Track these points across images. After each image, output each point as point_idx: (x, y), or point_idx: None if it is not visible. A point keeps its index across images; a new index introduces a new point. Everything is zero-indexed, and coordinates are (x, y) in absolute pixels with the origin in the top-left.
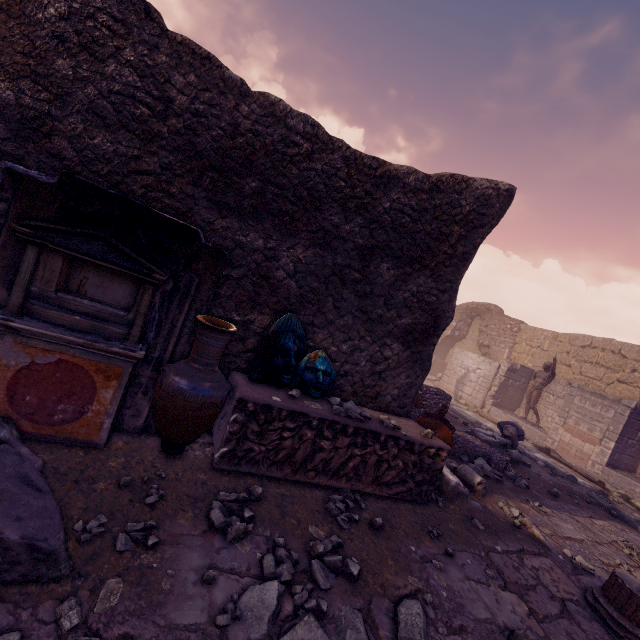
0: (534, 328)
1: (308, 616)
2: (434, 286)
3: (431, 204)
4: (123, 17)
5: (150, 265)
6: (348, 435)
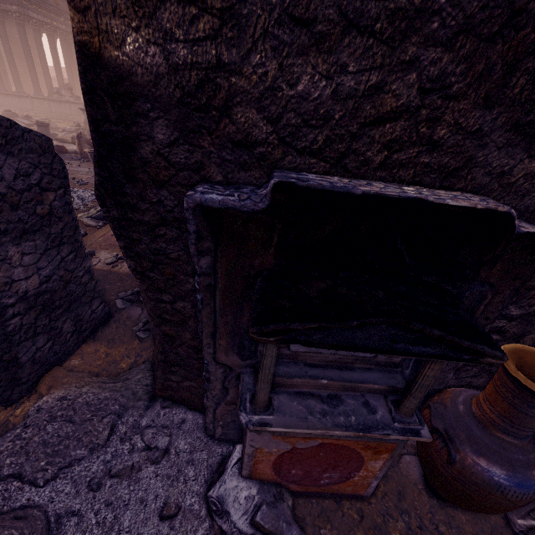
0: None
1: None
2: None
3: None
4: None
5: (476, 345)
6: None
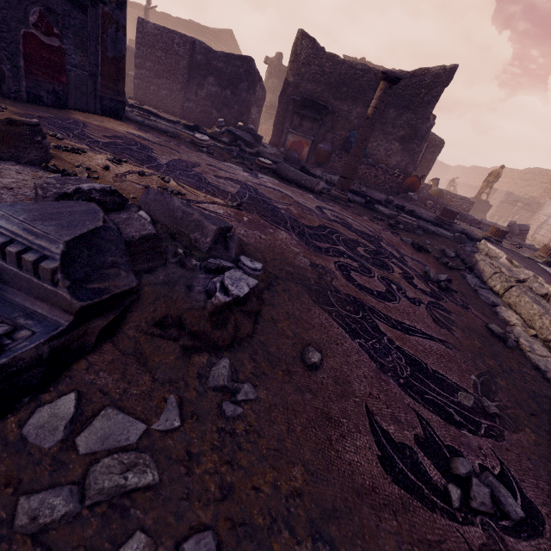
0: None
1: (337, 176)
2: (414, 117)
3: (411, 83)
4: (316, 53)
5: (317, 115)
6: (364, 165)
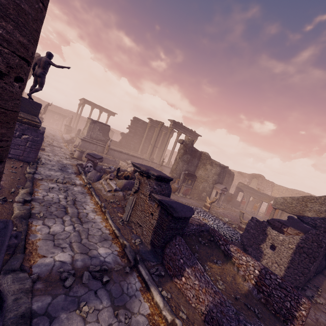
0: (279, 186)
1: None
2: None
3: None
4: None
5: None
6: None
